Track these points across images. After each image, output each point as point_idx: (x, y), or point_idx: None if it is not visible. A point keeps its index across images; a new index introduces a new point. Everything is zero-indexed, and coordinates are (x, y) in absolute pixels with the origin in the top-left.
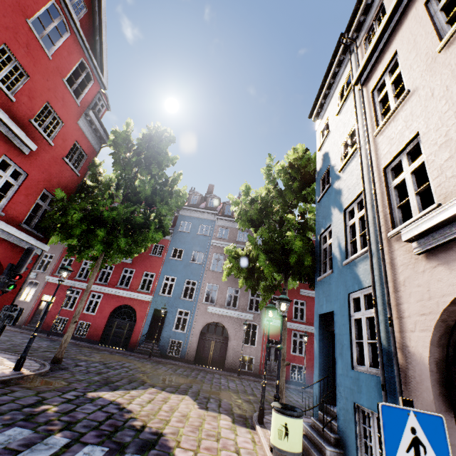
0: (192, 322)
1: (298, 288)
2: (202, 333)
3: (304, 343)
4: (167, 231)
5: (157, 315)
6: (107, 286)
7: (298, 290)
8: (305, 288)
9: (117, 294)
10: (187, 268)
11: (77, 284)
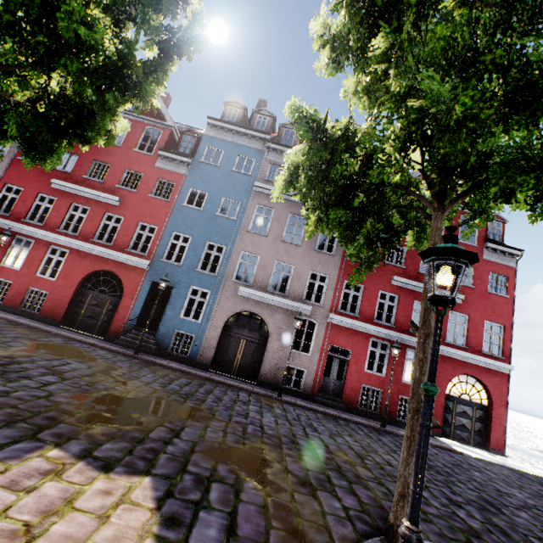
0: (212, 308)
1: (390, 274)
2: (227, 327)
3: (387, 358)
4: (144, 79)
5: (157, 292)
6: (76, 239)
7: (388, 277)
8: (400, 276)
9: (93, 253)
10: (210, 224)
11: (26, 230)
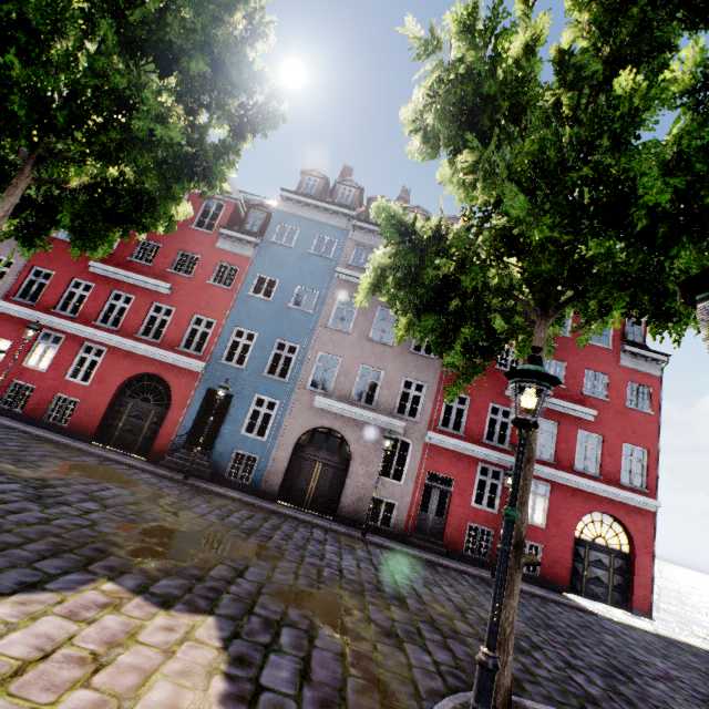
0: (281, 422)
1: (503, 382)
2: (299, 446)
3: (500, 489)
4: (215, 165)
5: (213, 401)
6: (116, 334)
7: (501, 386)
8: None
9: (136, 352)
10: (280, 318)
11: (56, 323)
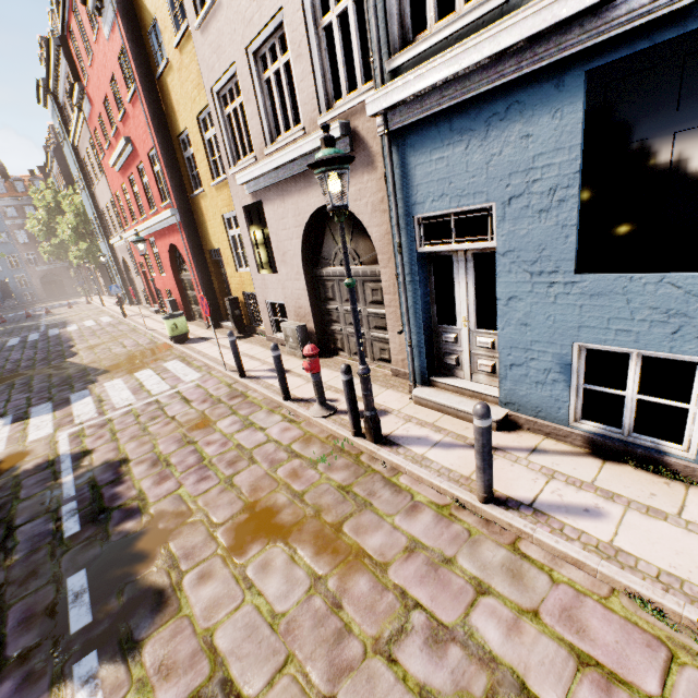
0: (31, 280)
1: None
2: (43, 283)
3: None
4: None
5: (1, 285)
6: None
7: None
8: None
9: None
10: None
11: None
